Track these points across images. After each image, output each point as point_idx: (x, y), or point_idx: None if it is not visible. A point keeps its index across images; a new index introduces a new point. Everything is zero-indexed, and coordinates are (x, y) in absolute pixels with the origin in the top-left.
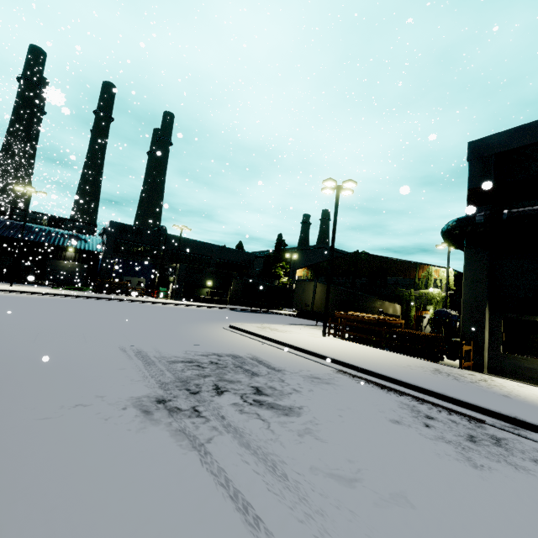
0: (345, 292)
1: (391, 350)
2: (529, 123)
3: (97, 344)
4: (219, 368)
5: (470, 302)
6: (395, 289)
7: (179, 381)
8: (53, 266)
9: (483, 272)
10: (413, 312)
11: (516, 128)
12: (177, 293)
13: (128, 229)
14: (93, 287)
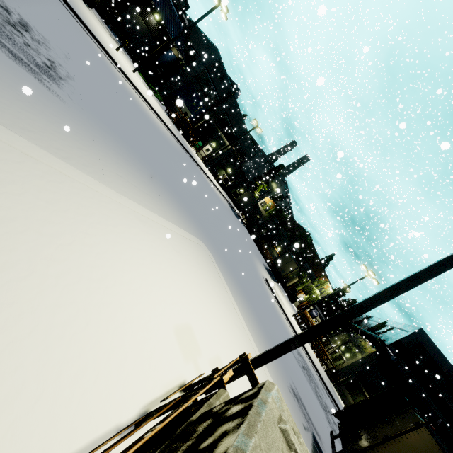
0: (297, 273)
1: (313, 349)
2: (439, 350)
3: (280, 333)
4: (311, 378)
5: (354, 366)
6: (304, 271)
7: (318, 397)
8: (130, 15)
9: (368, 364)
10: (299, 288)
11: (436, 346)
12: (210, 163)
13: (220, 68)
14: (154, 85)
